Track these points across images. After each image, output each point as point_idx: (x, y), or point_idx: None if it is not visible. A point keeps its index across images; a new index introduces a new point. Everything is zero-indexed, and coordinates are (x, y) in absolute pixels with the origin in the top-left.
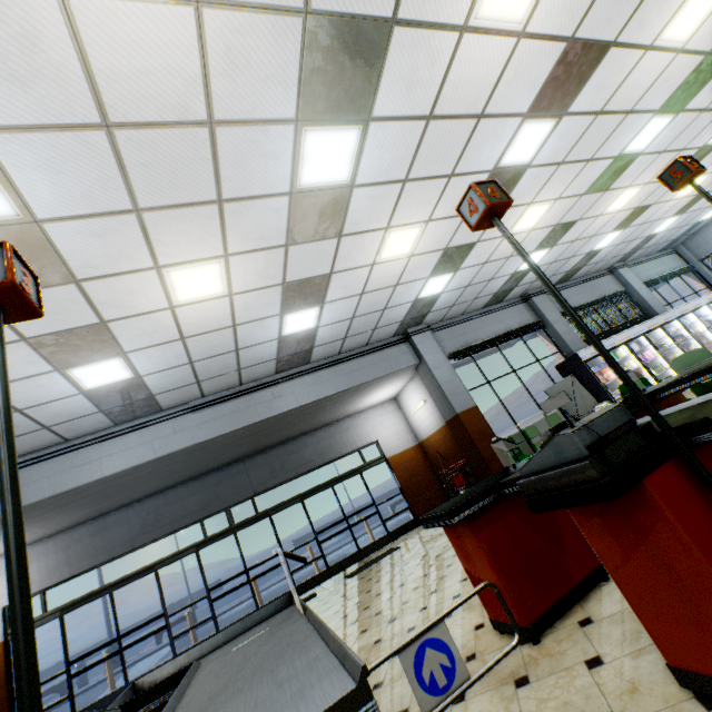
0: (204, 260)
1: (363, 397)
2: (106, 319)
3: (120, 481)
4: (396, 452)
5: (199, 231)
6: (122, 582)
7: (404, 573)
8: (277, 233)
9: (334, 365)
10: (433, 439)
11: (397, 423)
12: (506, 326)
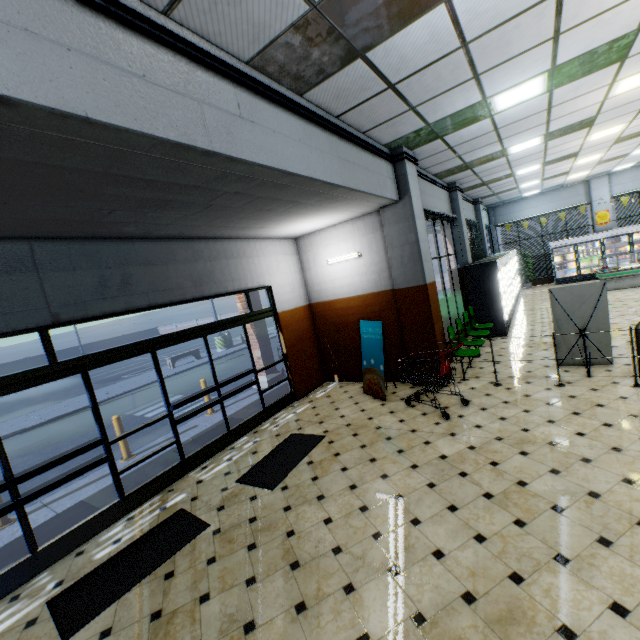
0: None
1: (303, 216)
2: None
3: None
4: (288, 307)
5: None
6: None
7: (489, 516)
8: None
9: (331, 130)
10: (342, 305)
11: (294, 271)
12: (441, 207)
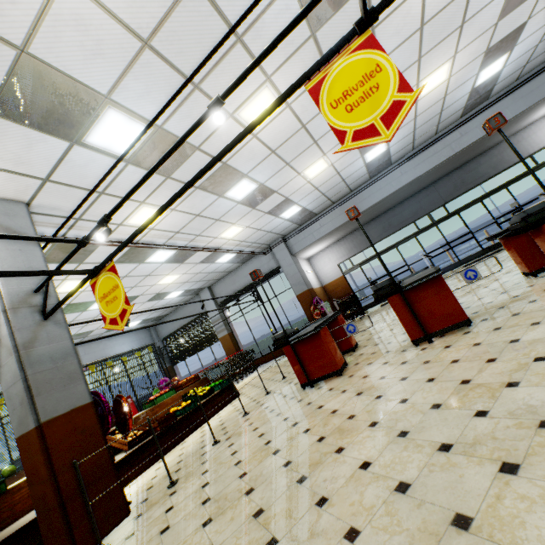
0: (441, 66)
1: (538, 110)
2: None
3: (377, 206)
4: None
5: (444, 50)
6: (381, 253)
7: None
8: (492, 19)
9: (511, 93)
10: None
11: None
12: None
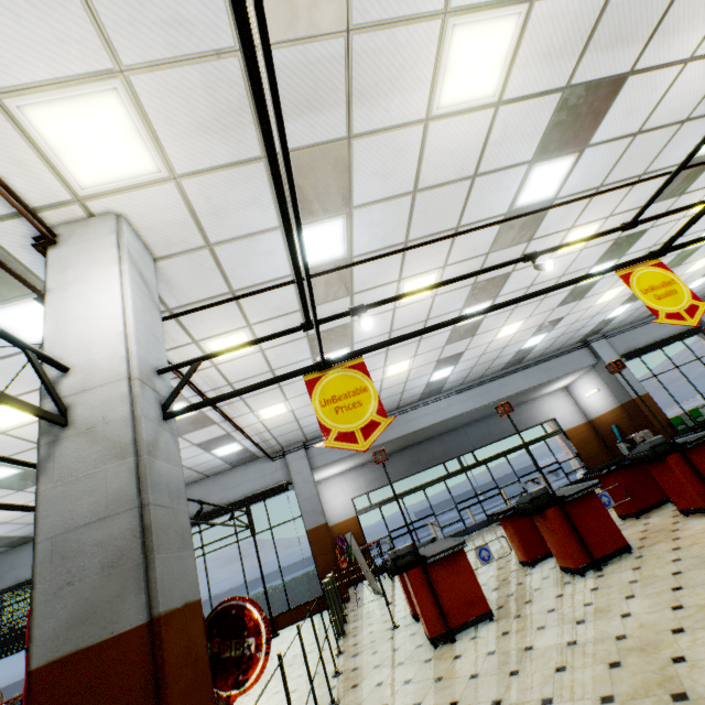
0: (519, 321)
1: (549, 386)
2: (466, 349)
3: (419, 432)
4: (570, 426)
5: (527, 310)
6: (406, 493)
7: None
8: (555, 304)
9: (536, 365)
10: (604, 418)
11: (569, 405)
12: (667, 332)
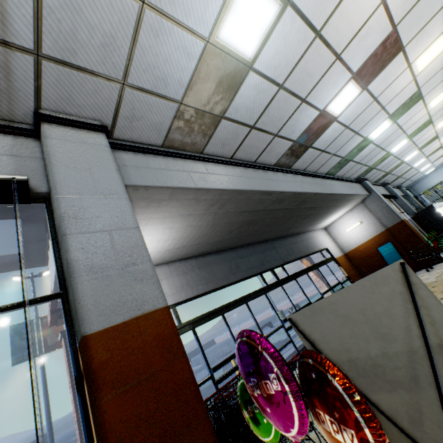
0: None
1: (335, 213)
2: (405, 47)
3: (270, 207)
4: (337, 256)
5: None
6: (228, 307)
7: None
8: None
9: (343, 181)
10: (362, 247)
11: (331, 241)
12: (385, 193)
